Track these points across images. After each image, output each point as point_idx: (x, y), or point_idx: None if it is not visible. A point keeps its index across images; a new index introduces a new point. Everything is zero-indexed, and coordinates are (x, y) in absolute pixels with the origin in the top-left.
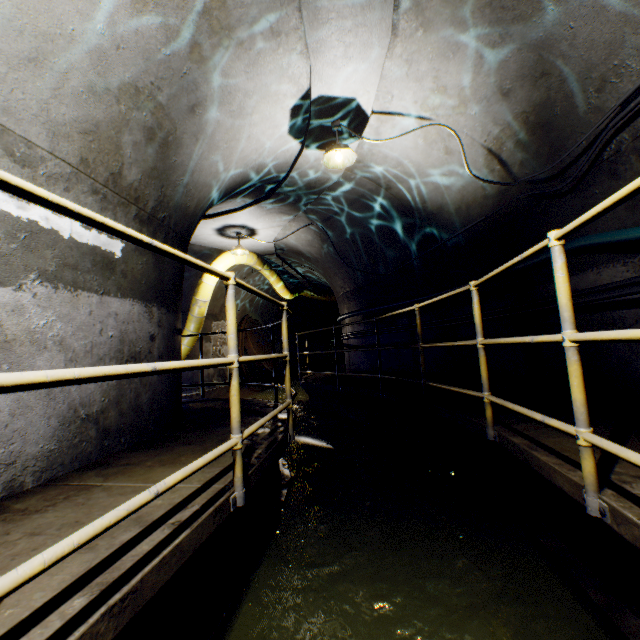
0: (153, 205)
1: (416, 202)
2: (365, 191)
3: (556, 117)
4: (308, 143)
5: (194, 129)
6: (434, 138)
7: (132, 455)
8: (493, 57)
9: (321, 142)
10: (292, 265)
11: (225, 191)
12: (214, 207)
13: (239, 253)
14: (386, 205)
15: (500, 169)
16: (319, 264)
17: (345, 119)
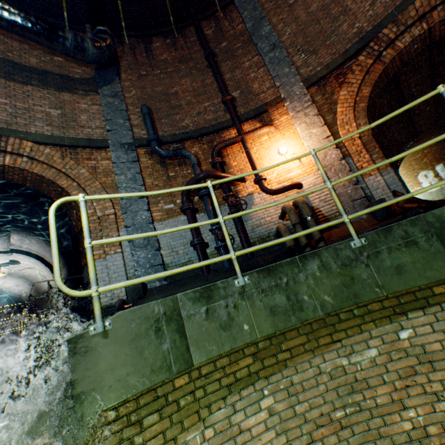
0: None
1: (15, 295)
2: None
3: (38, 290)
4: None
5: None
6: (19, 286)
7: None
8: (27, 281)
9: None
10: None
11: None
12: None
13: None
14: (5, 295)
15: (33, 293)
16: None
17: None
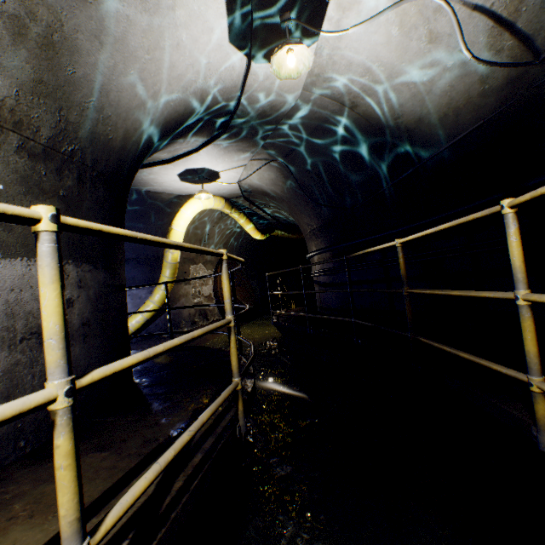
0: (49, 134)
1: (388, 119)
2: (327, 114)
3: None
4: (255, 53)
5: (92, 26)
6: (414, 21)
7: (18, 476)
8: None
9: (270, 50)
10: (260, 207)
11: (167, 124)
12: (168, 149)
13: (203, 197)
14: (352, 128)
15: (513, 45)
16: (285, 203)
17: (296, 9)
